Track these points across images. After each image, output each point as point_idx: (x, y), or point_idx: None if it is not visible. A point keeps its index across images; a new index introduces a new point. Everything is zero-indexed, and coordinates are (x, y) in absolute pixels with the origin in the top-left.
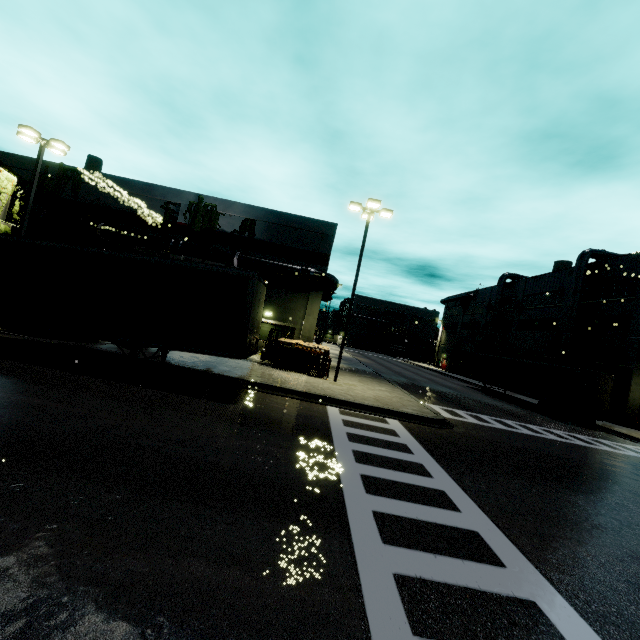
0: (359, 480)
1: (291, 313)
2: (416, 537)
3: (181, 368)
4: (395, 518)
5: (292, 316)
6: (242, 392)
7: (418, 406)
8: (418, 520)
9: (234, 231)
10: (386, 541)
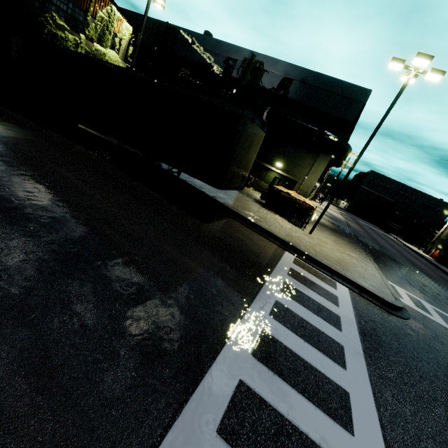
0: (256, 335)
1: (297, 168)
2: (265, 444)
3: (189, 185)
4: (259, 402)
5: (297, 171)
6: (221, 216)
7: (380, 283)
8: (286, 419)
9: (272, 88)
10: (222, 431)
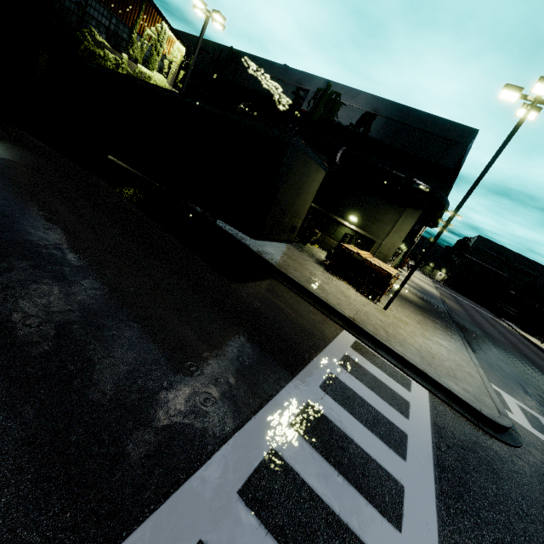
0: (256, 458)
1: (377, 225)
2: None
3: (228, 235)
4: None
5: (377, 228)
6: (262, 276)
7: (478, 388)
8: None
9: (350, 125)
10: None
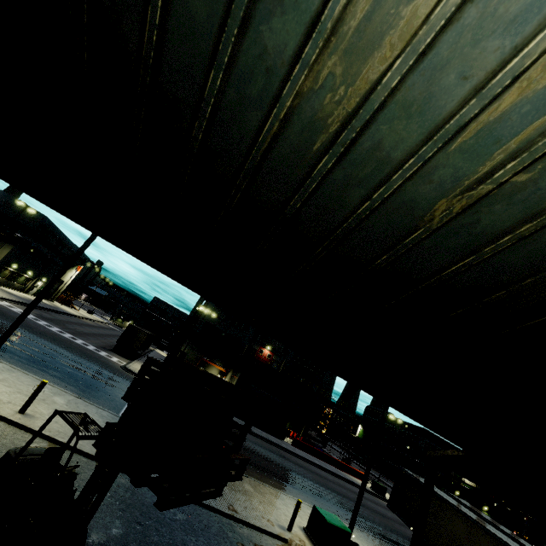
0: None
1: None
2: None
3: None
4: None
5: None
6: None
7: None
8: None
9: None
10: None
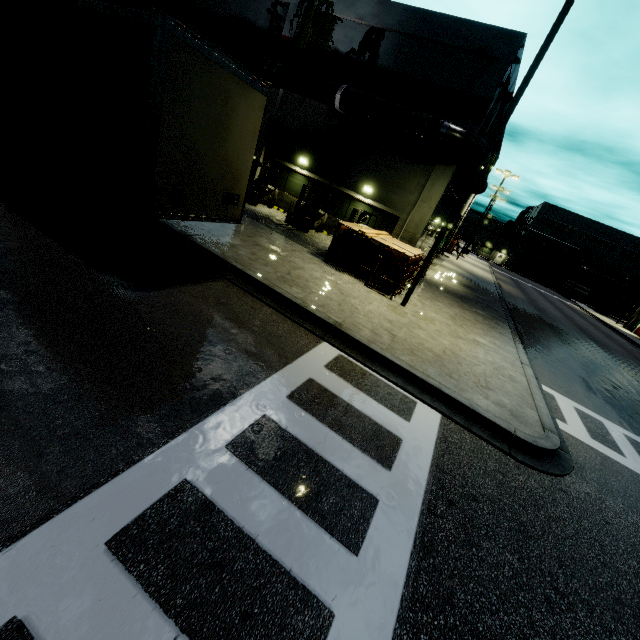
0: None
1: (399, 194)
2: None
3: (161, 224)
4: None
5: (399, 199)
6: (201, 278)
7: (519, 397)
8: None
9: (350, 51)
10: None
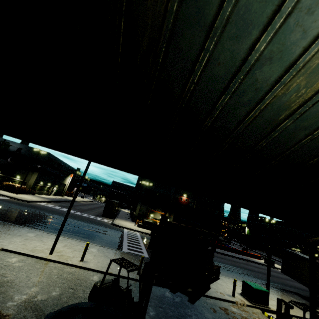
0: None
1: (27, 177)
2: None
3: None
4: None
5: (27, 178)
6: None
7: (30, 199)
8: None
9: (14, 151)
10: None
